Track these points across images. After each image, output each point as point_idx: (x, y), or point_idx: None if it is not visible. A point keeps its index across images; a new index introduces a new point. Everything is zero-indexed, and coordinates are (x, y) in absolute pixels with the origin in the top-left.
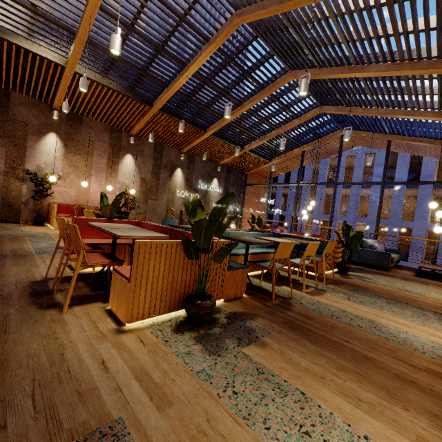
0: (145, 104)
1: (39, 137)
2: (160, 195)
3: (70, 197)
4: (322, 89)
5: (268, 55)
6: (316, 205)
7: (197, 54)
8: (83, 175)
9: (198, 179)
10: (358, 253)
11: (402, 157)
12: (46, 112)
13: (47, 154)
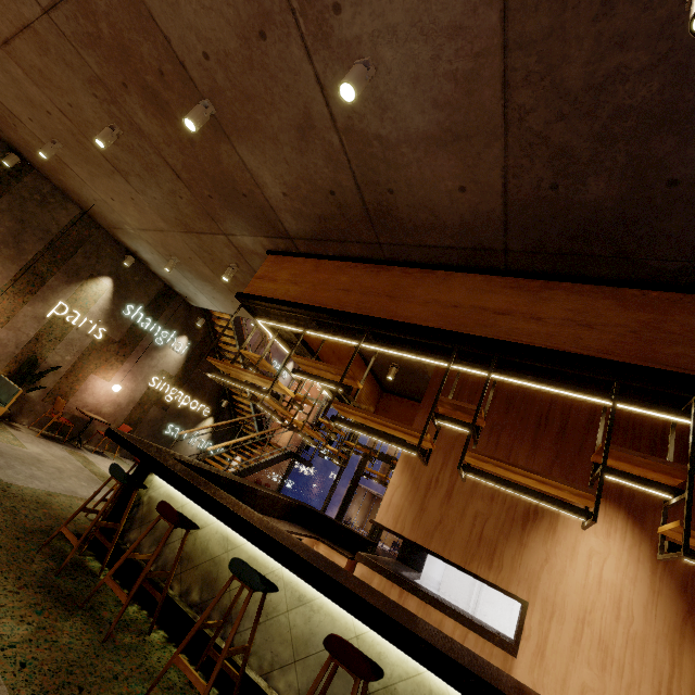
0: None
1: None
2: None
3: None
4: None
5: None
6: None
7: None
8: None
9: None
10: None
11: None
12: None
13: None
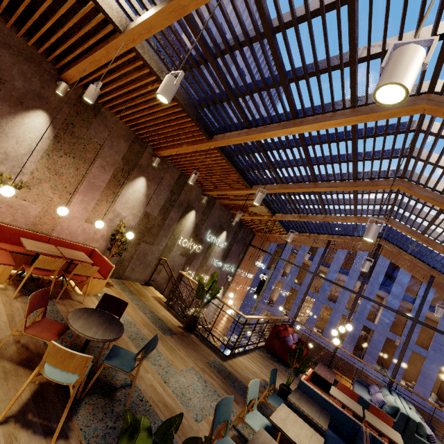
0: (204, 133)
1: (14, 110)
2: (159, 239)
3: (25, 217)
4: (414, 209)
5: (400, 155)
6: (291, 271)
7: (325, 115)
8: (64, 188)
9: (208, 229)
10: (414, 442)
11: (383, 259)
12: (47, 78)
13: (18, 140)
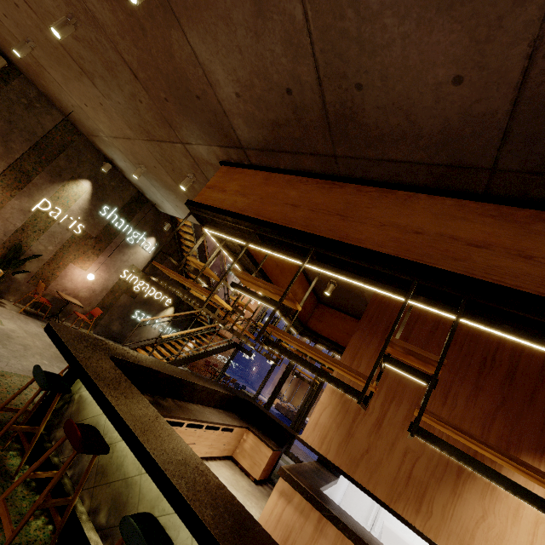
0: None
1: None
2: None
3: None
4: None
5: None
6: None
7: None
8: None
9: None
10: None
11: None
12: None
13: None
